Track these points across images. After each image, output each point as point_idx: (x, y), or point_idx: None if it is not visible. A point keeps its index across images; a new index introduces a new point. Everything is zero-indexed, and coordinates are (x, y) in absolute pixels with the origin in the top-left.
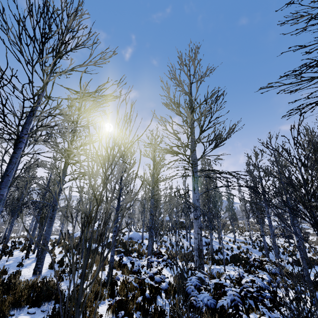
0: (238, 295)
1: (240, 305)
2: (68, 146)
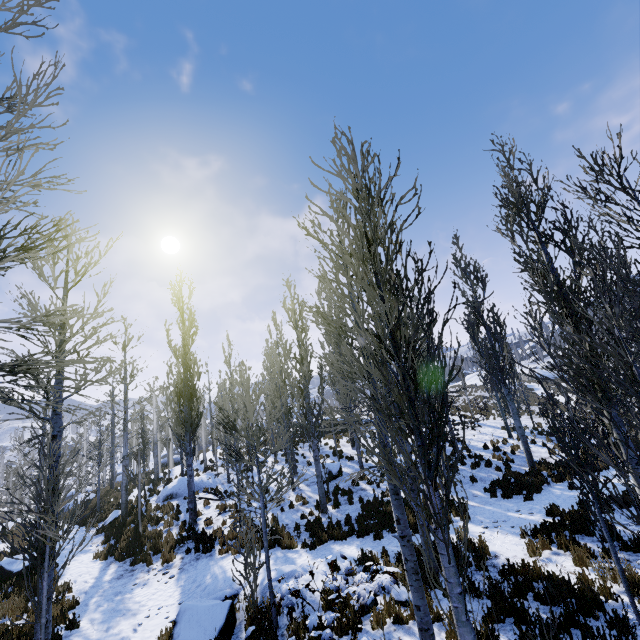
0: None
1: None
2: None
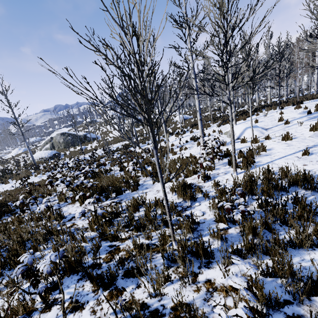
0: None
1: None
2: None
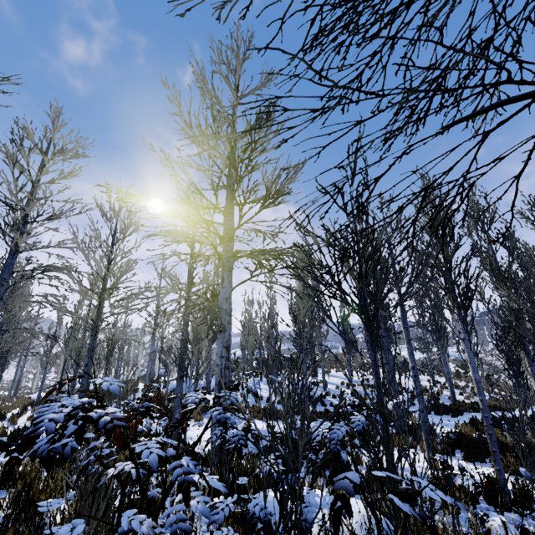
0: (60, 419)
1: (103, 447)
2: (8, 214)
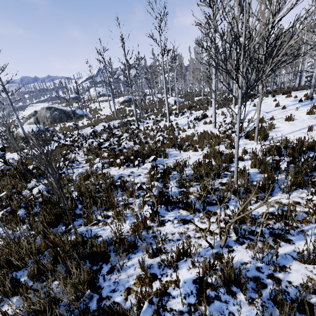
0: None
1: None
2: None
